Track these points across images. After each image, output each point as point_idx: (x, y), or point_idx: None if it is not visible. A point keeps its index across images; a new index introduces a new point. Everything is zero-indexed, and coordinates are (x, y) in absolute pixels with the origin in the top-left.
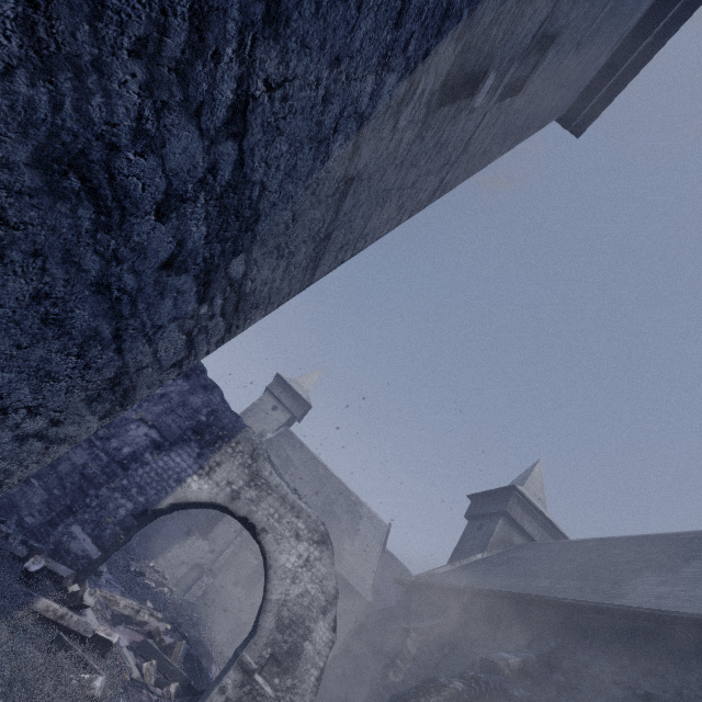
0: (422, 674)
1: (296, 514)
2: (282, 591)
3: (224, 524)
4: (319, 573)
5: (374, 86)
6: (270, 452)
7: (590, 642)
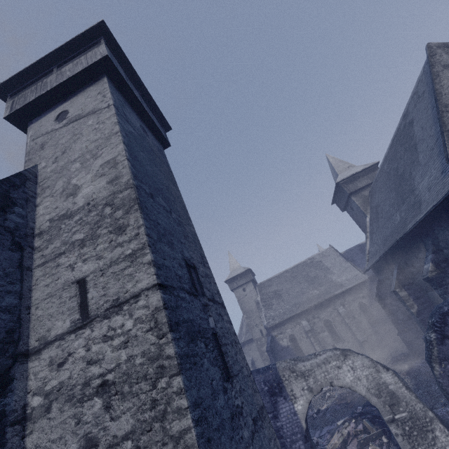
0: (418, 293)
1: (328, 363)
2: (362, 388)
3: (301, 343)
4: (359, 365)
5: (249, 447)
6: (268, 302)
7: (436, 230)
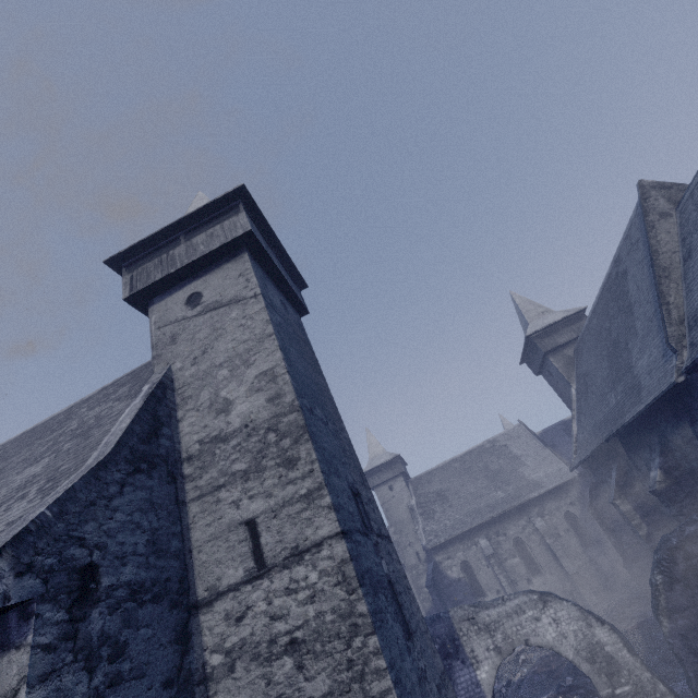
0: (647, 507)
1: (521, 612)
2: (569, 648)
3: (479, 574)
4: (564, 616)
5: None
6: (428, 508)
7: (662, 426)
